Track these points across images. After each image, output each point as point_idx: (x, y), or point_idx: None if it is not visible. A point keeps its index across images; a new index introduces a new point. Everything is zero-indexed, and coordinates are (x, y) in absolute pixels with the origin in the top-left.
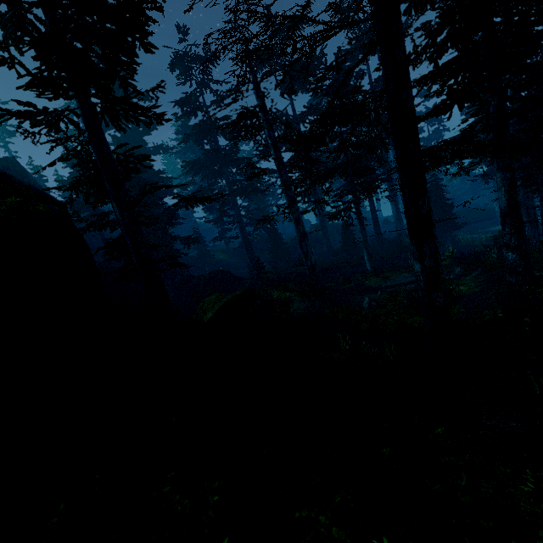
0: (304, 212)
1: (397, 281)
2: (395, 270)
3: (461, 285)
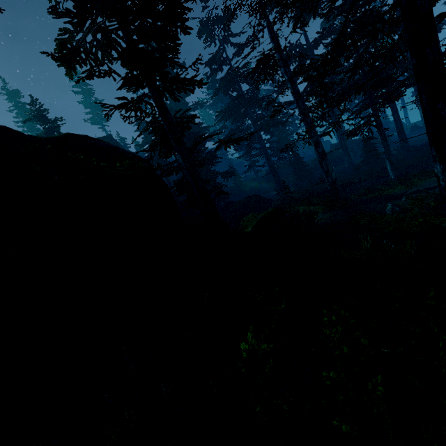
0: (322, 135)
1: (425, 186)
2: (423, 175)
3: None
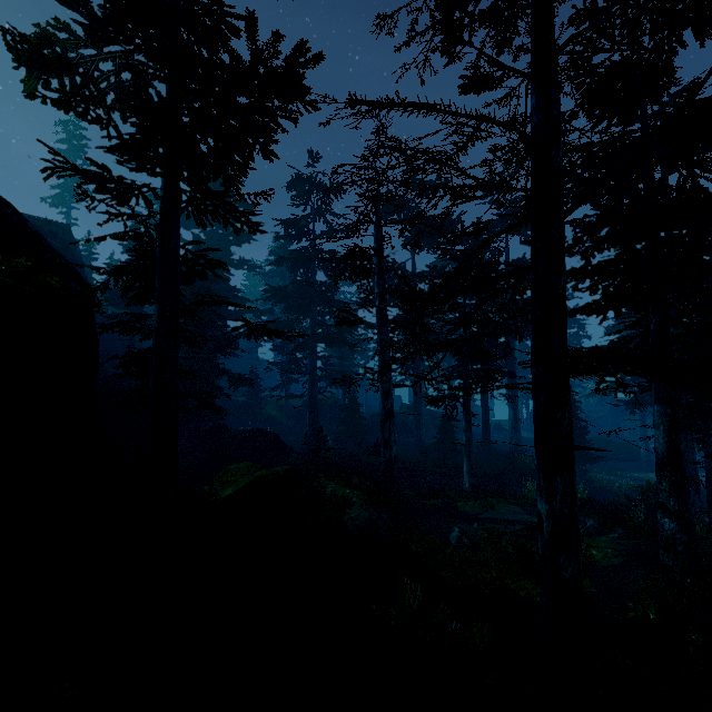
0: (397, 385)
1: (503, 514)
2: (502, 497)
3: (594, 548)
